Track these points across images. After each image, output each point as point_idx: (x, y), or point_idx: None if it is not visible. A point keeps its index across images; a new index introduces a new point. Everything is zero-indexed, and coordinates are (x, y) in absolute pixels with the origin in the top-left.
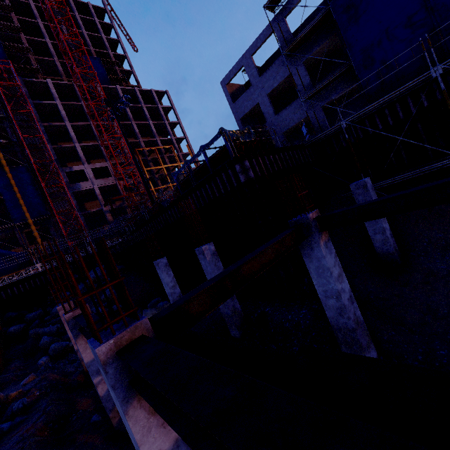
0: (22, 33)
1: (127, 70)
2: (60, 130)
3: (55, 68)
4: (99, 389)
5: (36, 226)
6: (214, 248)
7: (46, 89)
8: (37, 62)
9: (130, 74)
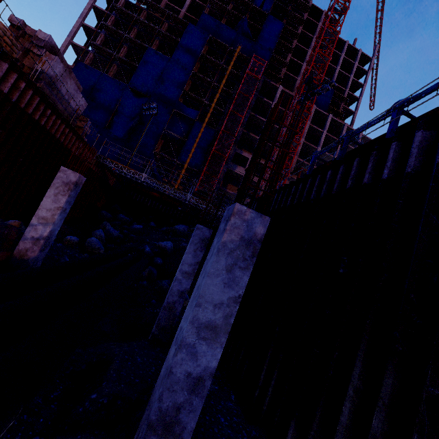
0: (291, 54)
1: (350, 110)
2: (258, 124)
3: (293, 85)
4: None
5: (187, 173)
6: (261, 232)
7: (274, 93)
8: (284, 76)
9: (350, 114)
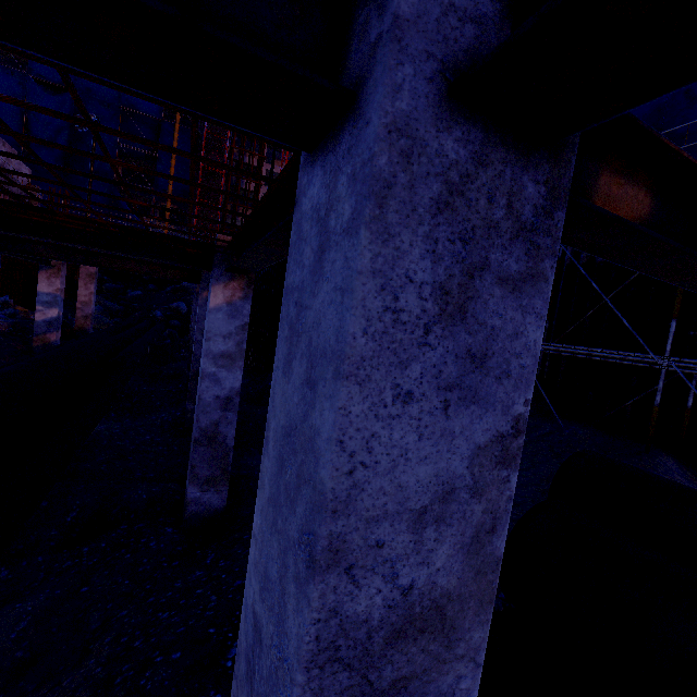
0: None
1: None
2: None
3: None
4: (37, 315)
5: (175, 204)
6: None
7: None
8: None
9: None
